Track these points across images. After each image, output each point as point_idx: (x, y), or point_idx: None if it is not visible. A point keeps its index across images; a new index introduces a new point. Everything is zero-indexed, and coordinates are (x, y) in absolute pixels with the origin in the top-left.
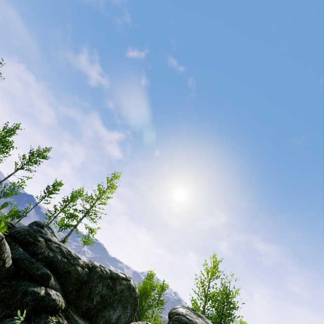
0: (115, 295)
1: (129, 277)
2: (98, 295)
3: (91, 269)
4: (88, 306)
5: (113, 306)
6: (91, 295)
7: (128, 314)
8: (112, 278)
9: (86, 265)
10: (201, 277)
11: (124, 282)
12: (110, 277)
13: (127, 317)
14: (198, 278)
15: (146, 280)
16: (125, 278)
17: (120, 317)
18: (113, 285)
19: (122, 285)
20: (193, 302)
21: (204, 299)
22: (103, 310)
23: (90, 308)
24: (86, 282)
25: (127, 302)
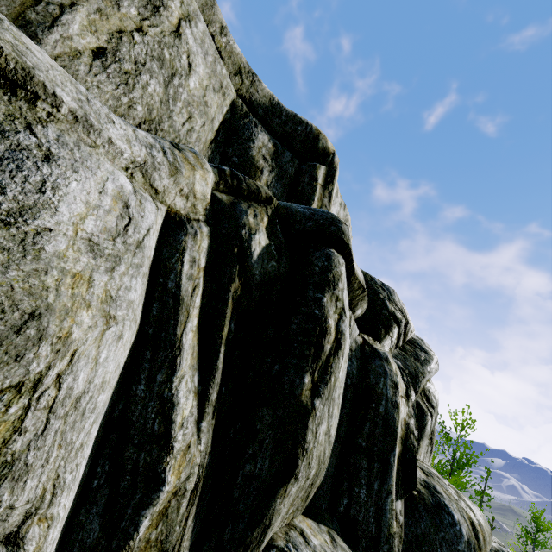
0: None
1: None
2: None
3: None
4: None
5: None
6: None
7: None
8: None
9: (498, 550)
10: None
11: None
12: None
13: None
14: None
15: None
16: None
17: None
18: None
19: None
20: None
21: None
22: None
23: None
24: None
25: None
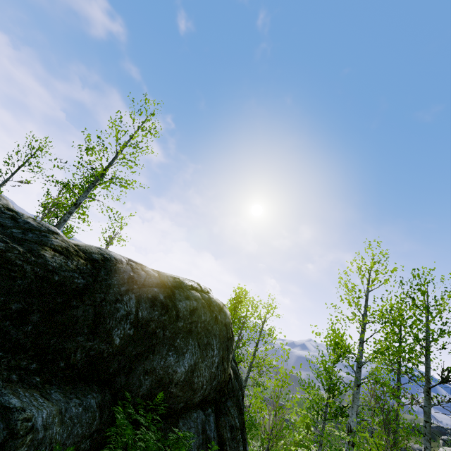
0: (177, 321)
1: (205, 287)
2: (128, 322)
3: (101, 264)
4: (97, 349)
5: (175, 345)
6: (104, 324)
7: (215, 358)
8: (164, 285)
9: (84, 253)
10: (346, 285)
11: (195, 295)
12: (157, 283)
13: (213, 365)
14: (346, 285)
15: (233, 302)
16: (197, 288)
17: (197, 367)
18: (167, 300)
19: (192, 301)
20: (332, 329)
21: (364, 320)
22: (146, 356)
23: (105, 355)
24: (83, 291)
25: (210, 335)
